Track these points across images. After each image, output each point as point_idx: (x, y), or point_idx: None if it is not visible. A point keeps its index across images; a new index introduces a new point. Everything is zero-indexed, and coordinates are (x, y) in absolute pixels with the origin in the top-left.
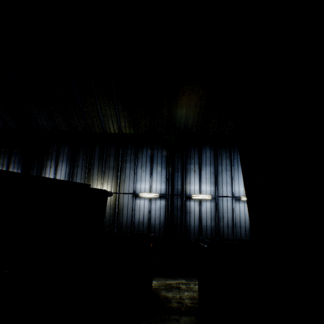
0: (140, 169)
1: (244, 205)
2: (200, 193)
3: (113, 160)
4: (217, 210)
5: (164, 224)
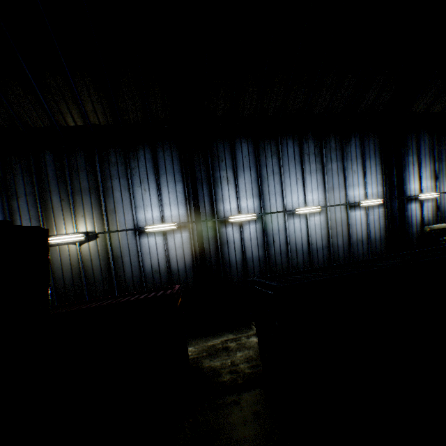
0: (139, 188)
1: (300, 220)
2: (239, 212)
3: (85, 177)
4: (265, 234)
5: (192, 265)
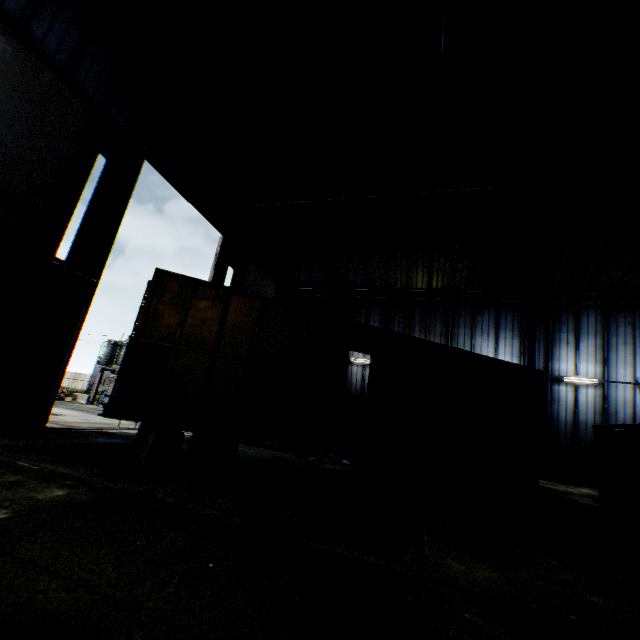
0: (479, 338)
1: None
2: (575, 374)
3: (439, 324)
4: (605, 402)
5: None
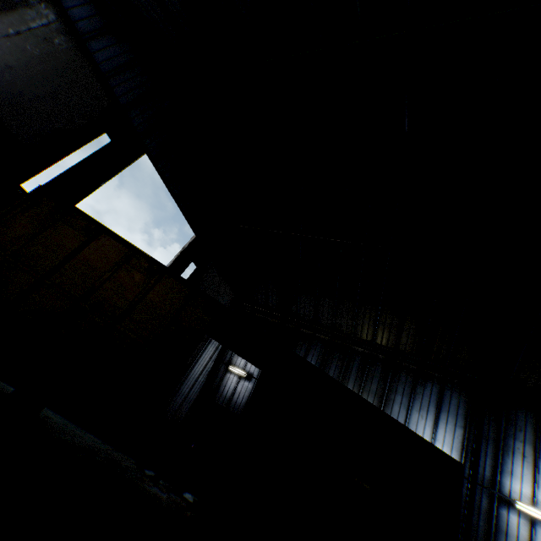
0: (416, 412)
1: None
2: (532, 503)
3: (376, 382)
4: None
5: None
